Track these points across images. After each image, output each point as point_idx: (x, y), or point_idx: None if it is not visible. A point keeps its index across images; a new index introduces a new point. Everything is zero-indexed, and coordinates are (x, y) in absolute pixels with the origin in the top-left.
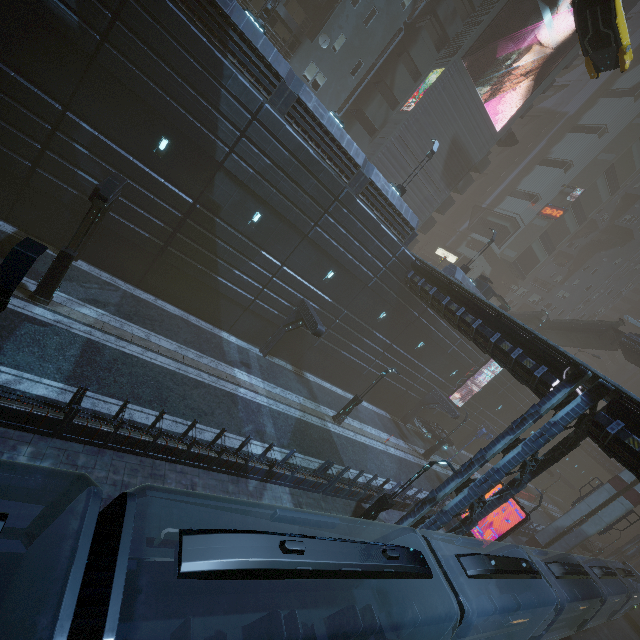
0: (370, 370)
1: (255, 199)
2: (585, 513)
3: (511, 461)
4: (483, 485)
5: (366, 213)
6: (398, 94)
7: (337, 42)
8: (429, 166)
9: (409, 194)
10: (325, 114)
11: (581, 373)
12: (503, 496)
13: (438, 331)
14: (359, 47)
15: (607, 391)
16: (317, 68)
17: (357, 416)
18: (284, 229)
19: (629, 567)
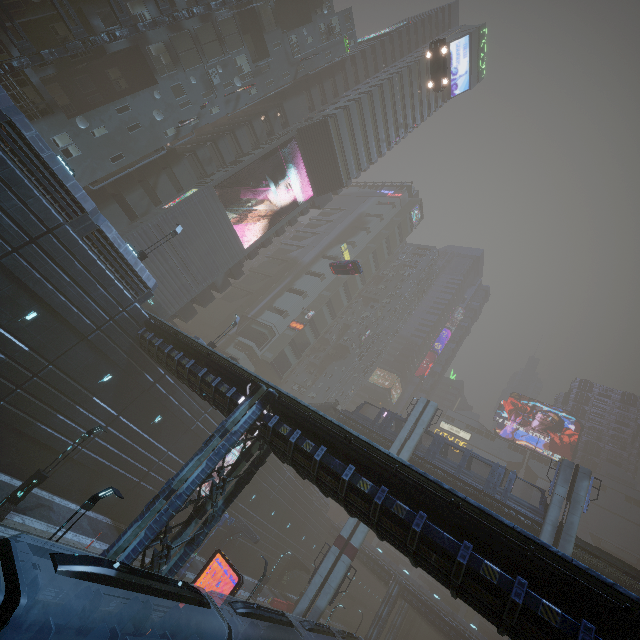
0: (84, 452)
1: None
2: (319, 585)
3: (195, 480)
4: (163, 517)
5: (90, 256)
6: (161, 195)
7: (98, 130)
8: (187, 258)
9: (166, 277)
10: (47, 150)
11: (259, 387)
12: (195, 538)
13: (179, 403)
14: (121, 143)
15: (273, 397)
16: (71, 140)
17: (46, 516)
18: None
19: (361, 639)
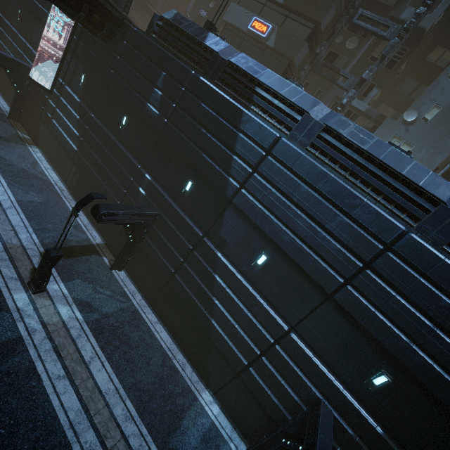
0: None
1: (262, 237)
2: None
3: None
4: None
5: None
6: None
7: (428, 113)
8: None
9: None
10: (369, 139)
11: None
12: None
13: None
14: None
15: None
16: (401, 139)
17: None
18: (297, 279)
19: None
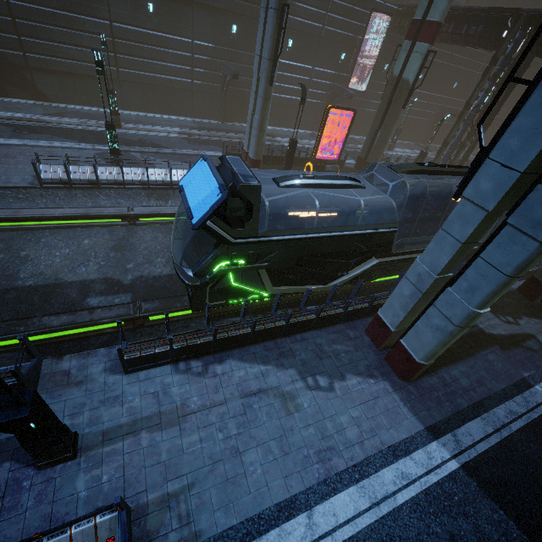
0: None
1: None
2: None
3: None
4: None
5: None
6: None
7: None
8: None
9: None
10: None
11: None
12: None
13: None
14: None
15: None
16: None
17: None
18: None
19: None
